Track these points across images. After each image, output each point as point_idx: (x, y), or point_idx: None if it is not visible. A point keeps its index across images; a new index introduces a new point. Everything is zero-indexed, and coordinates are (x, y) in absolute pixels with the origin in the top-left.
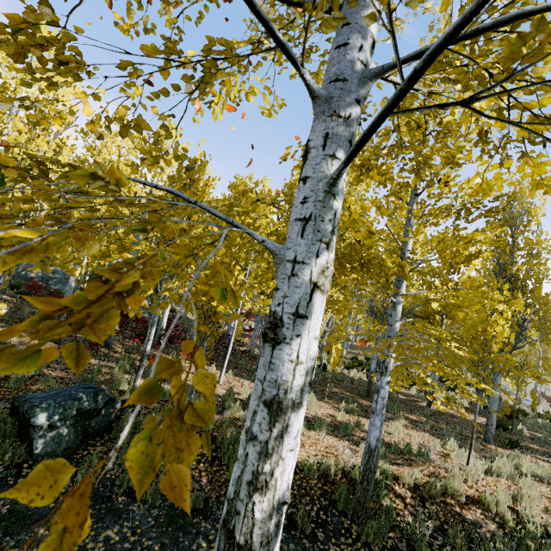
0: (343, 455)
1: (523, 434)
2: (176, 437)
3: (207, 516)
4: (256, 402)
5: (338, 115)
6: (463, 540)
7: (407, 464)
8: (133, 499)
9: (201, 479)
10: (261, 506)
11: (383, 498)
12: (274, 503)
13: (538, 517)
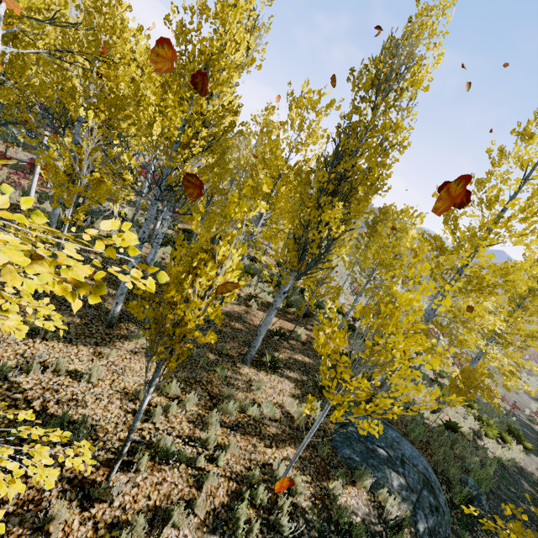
0: None
1: (299, 339)
2: None
3: None
4: None
5: None
6: None
7: None
8: None
9: None
10: None
11: None
12: None
13: None
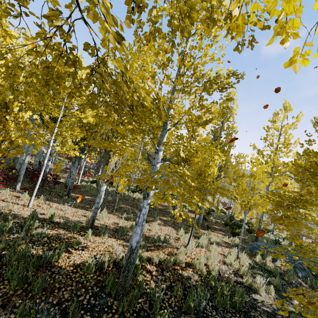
0: (116, 251)
1: (212, 221)
2: None
3: None
4: None
5: None
6: (181, 291)
7: (157, 249)
8: None
9: None
10: None
11: (139, 276)
12: None
13: (217, 267)
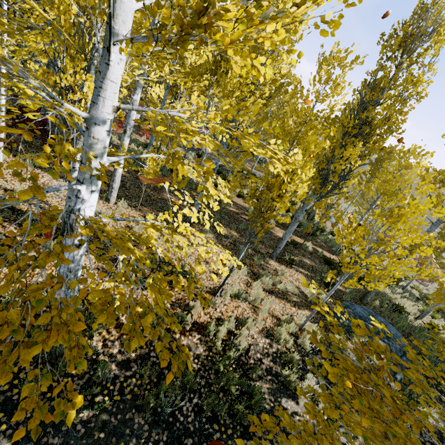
0: None
1: (307, 249)
2: None
3: None
4: None
5: None
6: (154, 372)
7: None
8: None
9: None
10: None
11: (95, 332)
12: None
13: (243, 346)
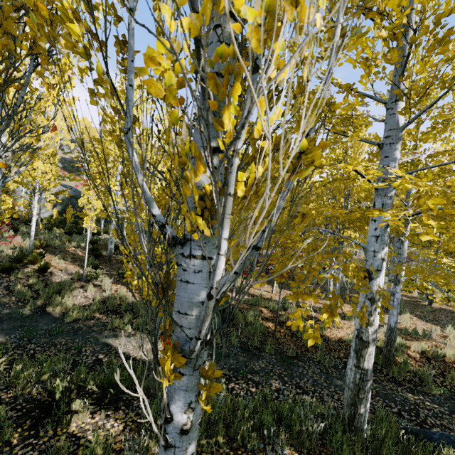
0: None
1: None
2: (385, 302)
3: (300, 360)
4: (364, 299)
5: (387, 196)
6: None
7: (415, 340)
8: (260, 351)
9: (289, 343)
10: (371, 330)
11: (400, 357)
12: (375, 329)
13: None
